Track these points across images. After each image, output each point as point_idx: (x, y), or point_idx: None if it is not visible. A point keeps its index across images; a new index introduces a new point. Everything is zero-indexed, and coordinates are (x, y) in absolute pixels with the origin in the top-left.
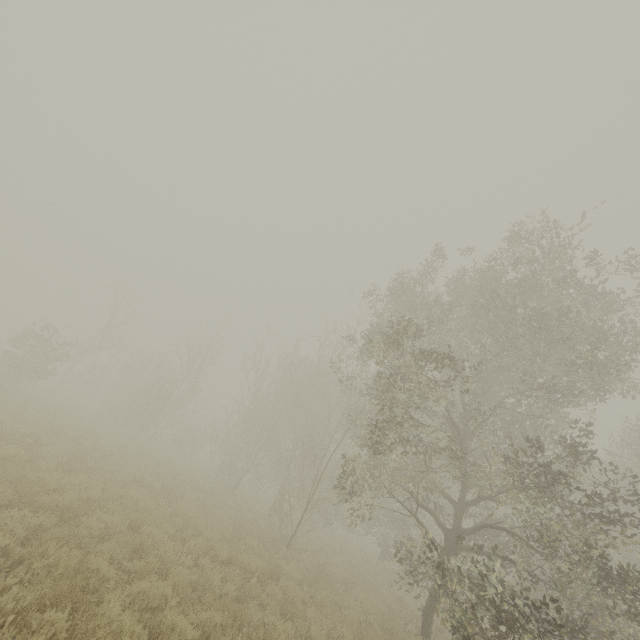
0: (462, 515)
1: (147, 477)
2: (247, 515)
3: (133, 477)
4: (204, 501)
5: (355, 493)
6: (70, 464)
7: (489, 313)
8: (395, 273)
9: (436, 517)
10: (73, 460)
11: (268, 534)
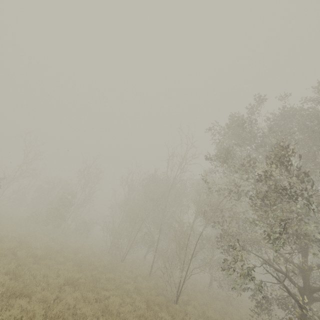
0: (309, 276)
1: (73, 274)
2: (140, 280)
3: (63, 277)
4: (116, 282)
5: (253, 279)
6: (8, 289)
7: (319, 137)
8: (230, 116)
9: (291, 280)
10: (11, 285)
11: (158, 293)
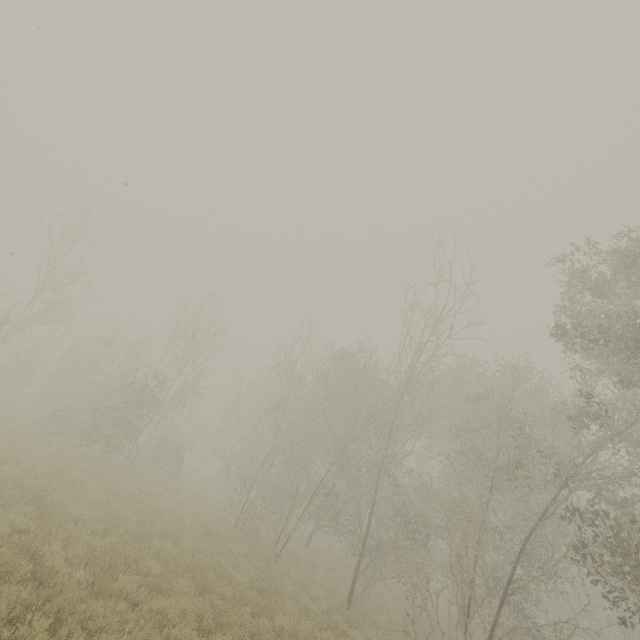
0: None
1: None
2: (343, 629)
3: None
4: None
5: None
6: None
7: None
8: (632, 238)
9: None
10: None
11: None
